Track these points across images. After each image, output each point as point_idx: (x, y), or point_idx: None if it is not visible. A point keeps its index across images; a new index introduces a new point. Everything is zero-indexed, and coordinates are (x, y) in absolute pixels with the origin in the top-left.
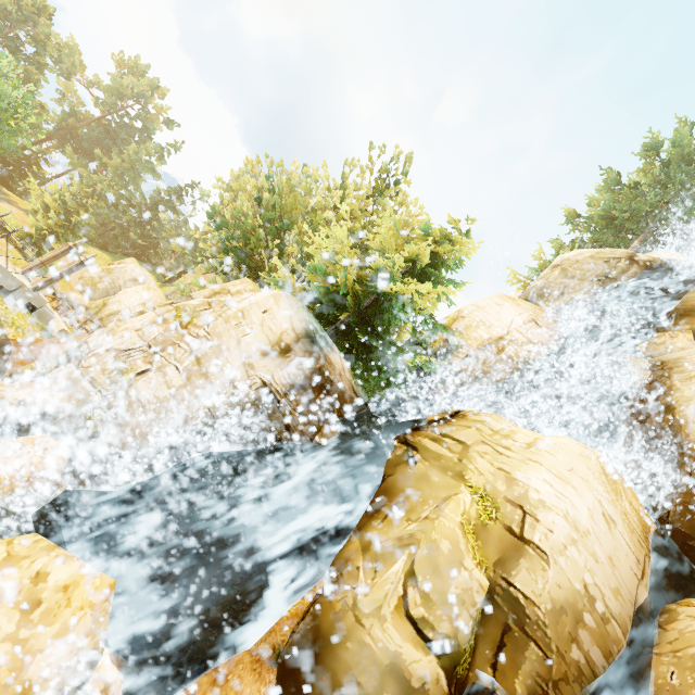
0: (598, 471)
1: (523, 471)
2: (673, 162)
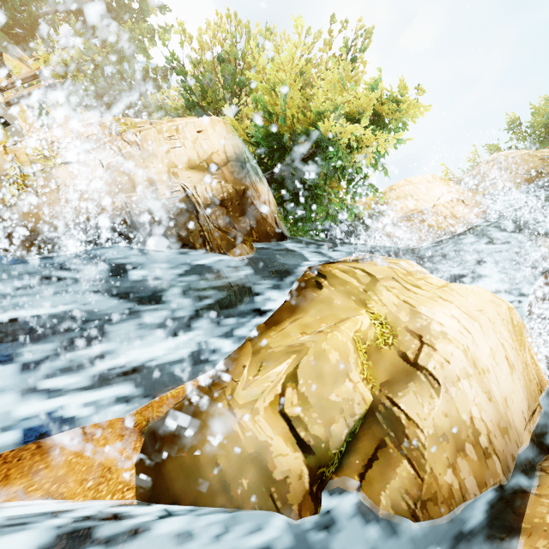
0: (508, 319)
1: (430, 305)
2: None
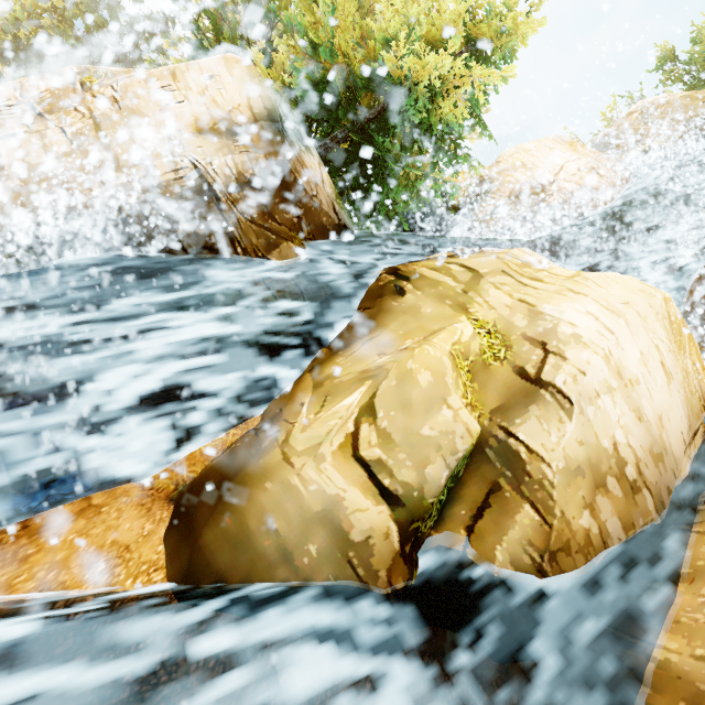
0: (664, 313)
1: (556, 302)
2: None
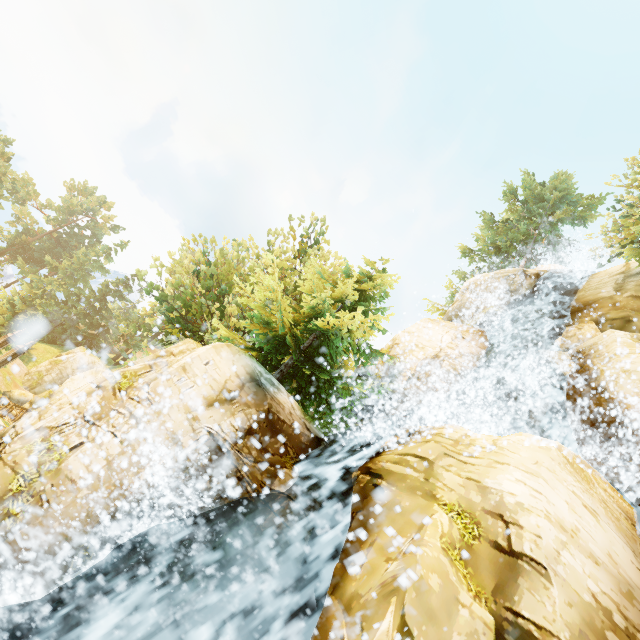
0: (563, 461)
1: (492, 476)
2: (529, 201)
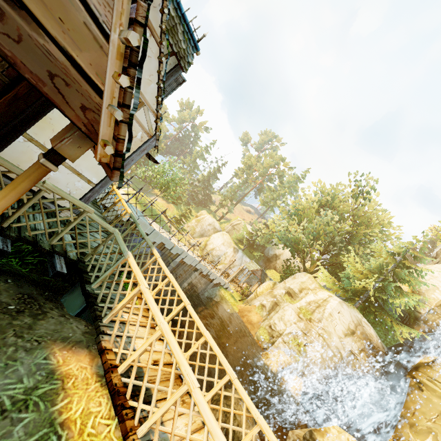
0: None
1: None
2: None
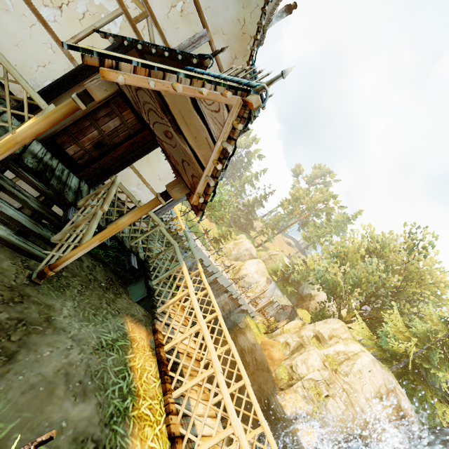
0: None
1: None
2: None
